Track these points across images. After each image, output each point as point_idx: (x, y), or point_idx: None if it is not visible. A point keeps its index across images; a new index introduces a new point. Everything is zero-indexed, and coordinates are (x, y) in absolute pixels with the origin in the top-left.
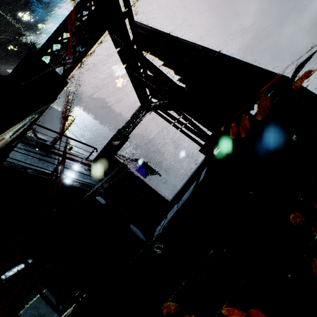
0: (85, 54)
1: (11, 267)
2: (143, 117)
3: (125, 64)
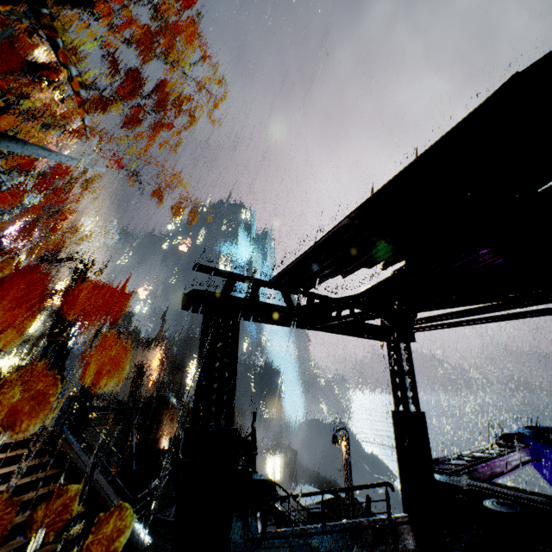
0: (235, 374)
1: None
2: (410, 356)
3: (299, 327)
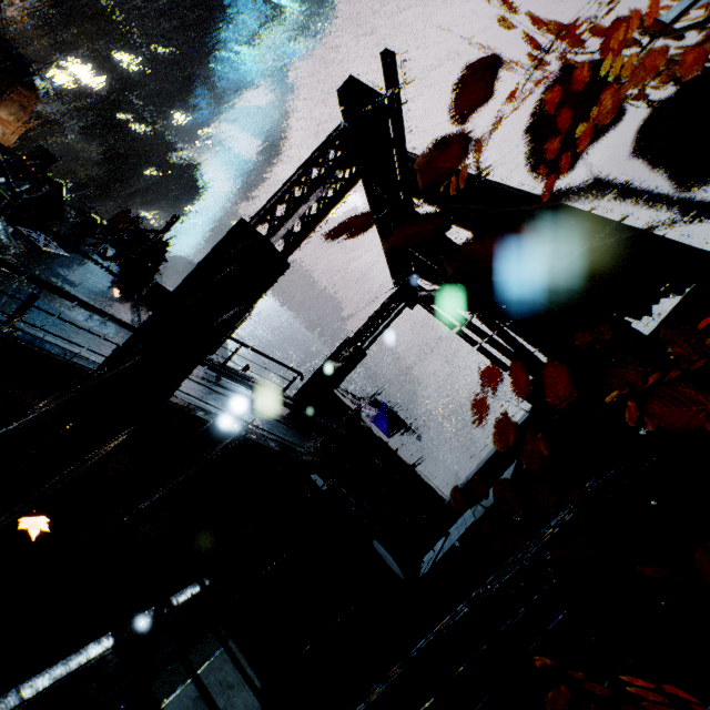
0: (323, 218)
1: (180, 587)
2: (397, 315)
3: (380, 223)
